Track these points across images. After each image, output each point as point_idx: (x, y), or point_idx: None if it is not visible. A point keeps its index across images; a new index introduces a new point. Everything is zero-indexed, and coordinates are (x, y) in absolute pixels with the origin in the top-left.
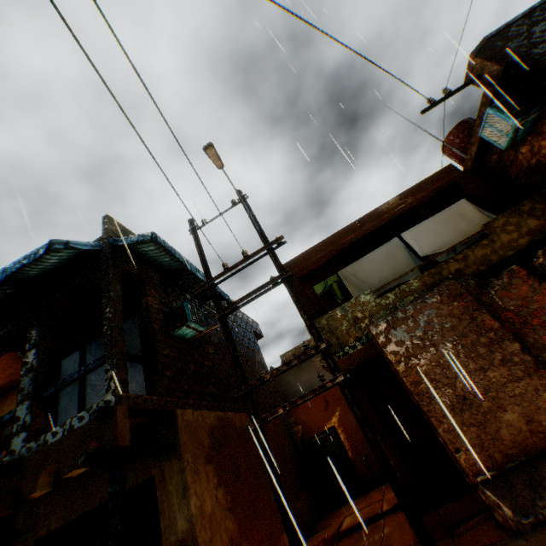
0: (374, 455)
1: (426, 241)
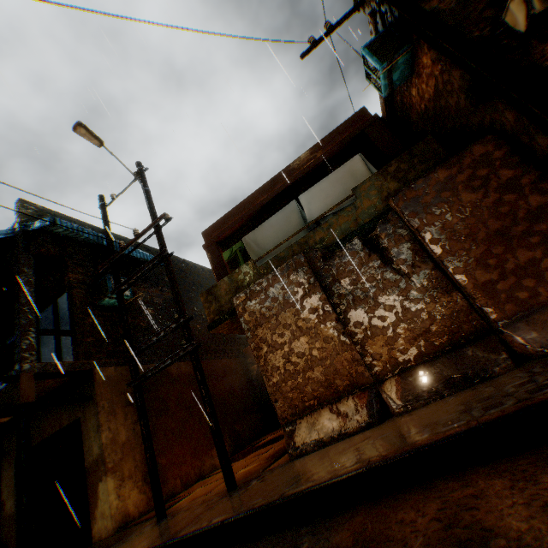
0: None
1: (318, 204)
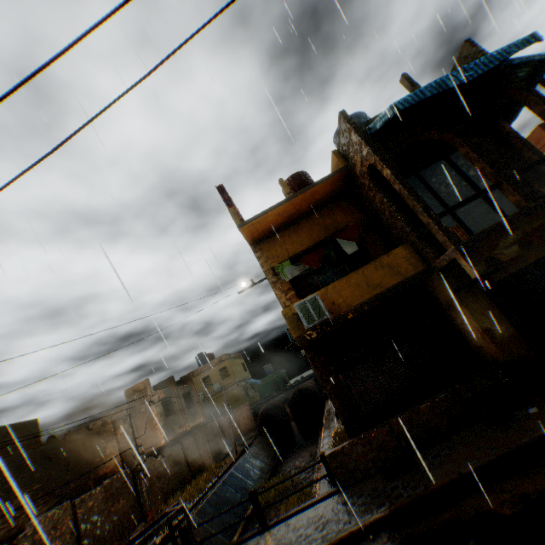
0: None
1: None
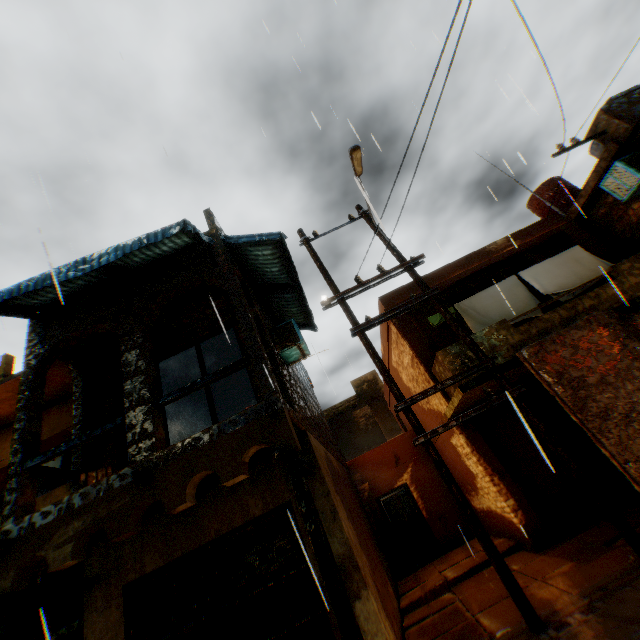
0: (451, 514)
1: (546, 281)
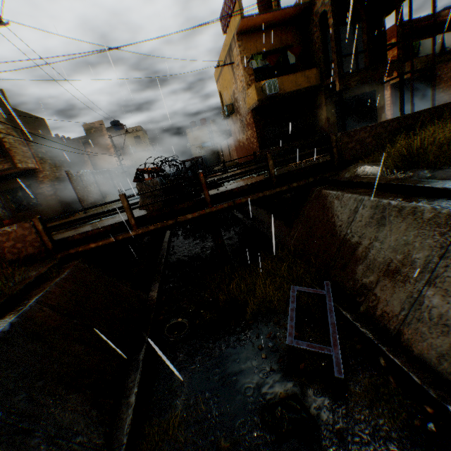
0: None
1: (447, 42)
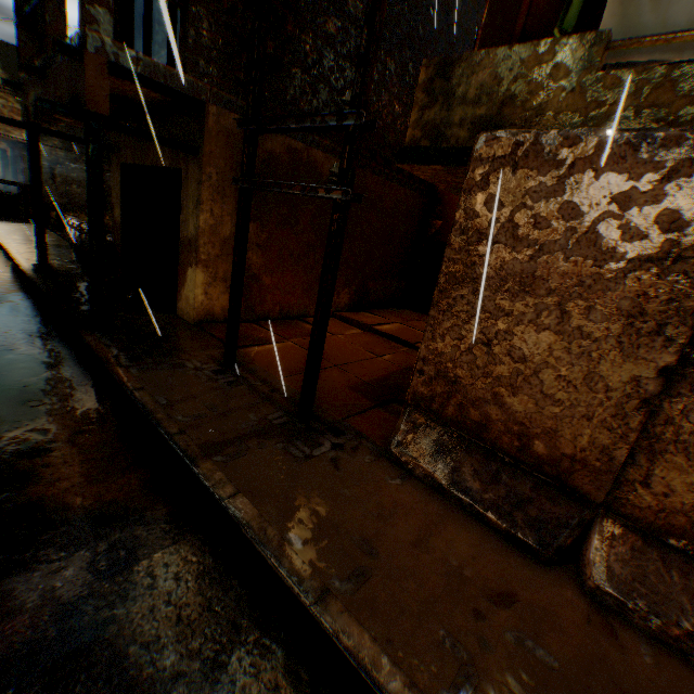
0: None
1: None
